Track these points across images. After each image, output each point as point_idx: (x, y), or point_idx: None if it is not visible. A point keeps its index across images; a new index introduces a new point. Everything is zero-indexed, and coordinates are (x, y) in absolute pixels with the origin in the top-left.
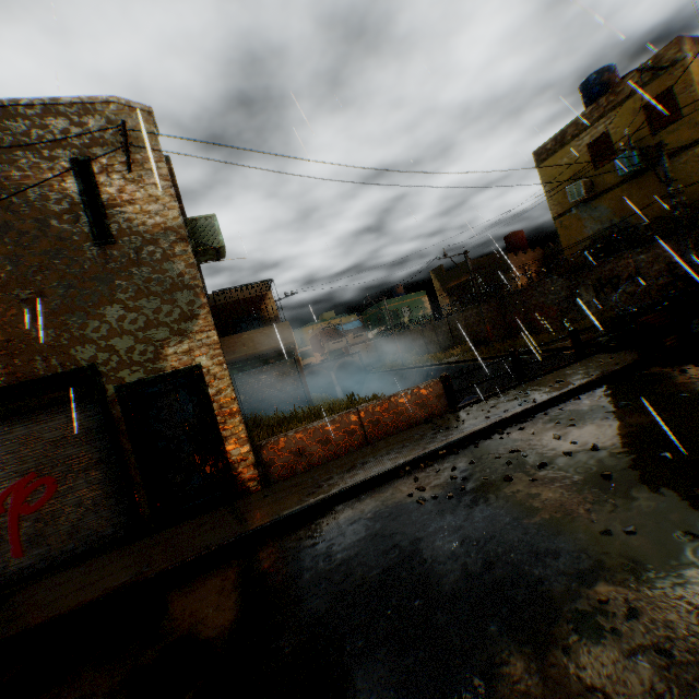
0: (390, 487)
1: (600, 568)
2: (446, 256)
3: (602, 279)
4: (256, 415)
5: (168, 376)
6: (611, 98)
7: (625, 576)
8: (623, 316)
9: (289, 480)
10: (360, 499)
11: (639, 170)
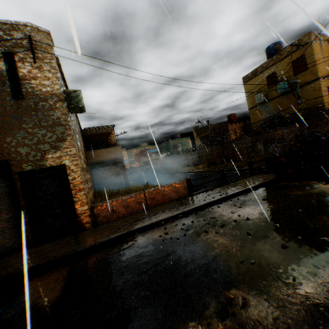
0: (152, 231)
1: (235, 280)
2: (199, 121)
3: (267, 139)
4: (99, 190)
5: (48, 168)
6: (278, 56)
7: (245, 285)
8: (272, 157)
9: (107, 224)
10: (137, 236)
11: (287, 91)
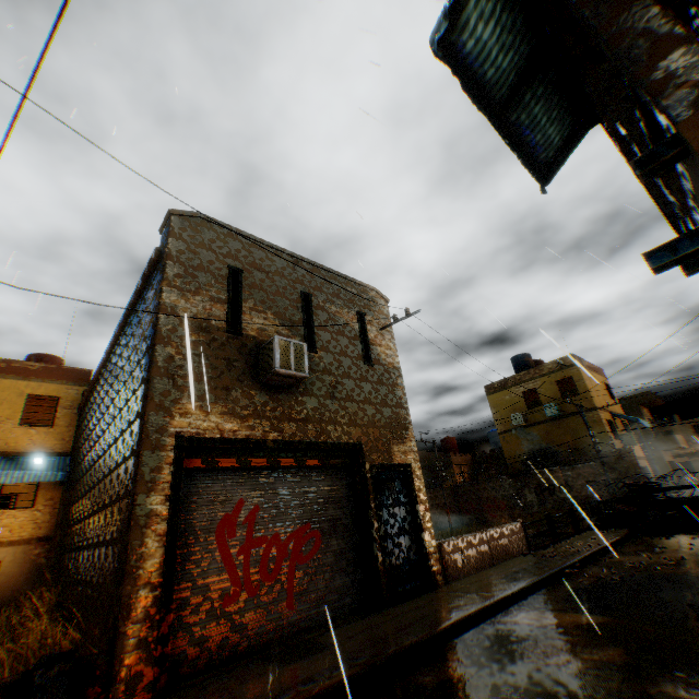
0: (569, 579)
1: None
2: (422, 440)
3: (541, 484)
4: None
5: (396, 466)
6: (537, 371)
7: None
8: (597, 505)
9: (463, 579)
10: (558, 583)
11: (557, 417)
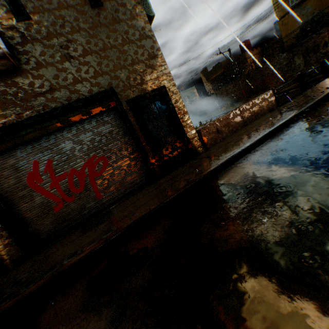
0: (293, 126)
1: None
2: (220, 53)
3: (308, 49)
4: None
5: (150, 93)
6: None
7: None
8: None
9: (217, 145)
10: (281, 133)
11: None
